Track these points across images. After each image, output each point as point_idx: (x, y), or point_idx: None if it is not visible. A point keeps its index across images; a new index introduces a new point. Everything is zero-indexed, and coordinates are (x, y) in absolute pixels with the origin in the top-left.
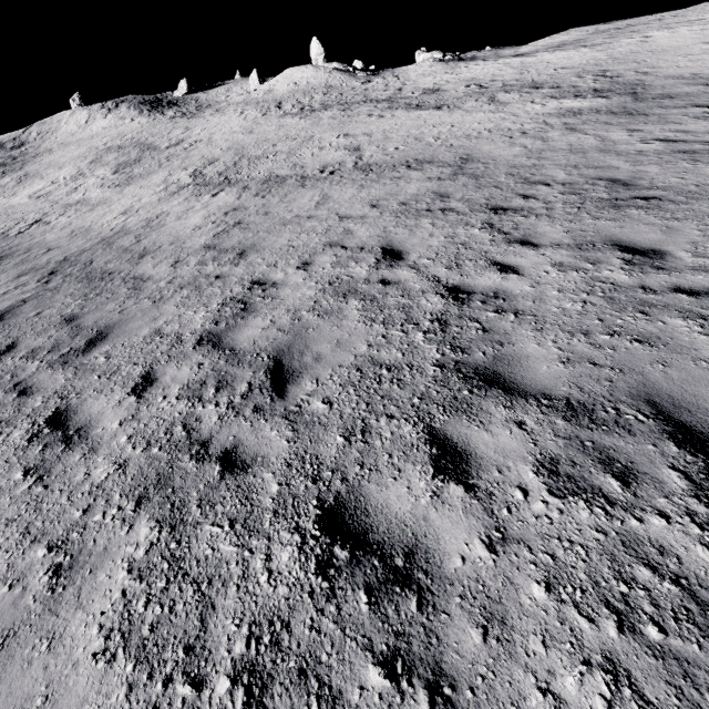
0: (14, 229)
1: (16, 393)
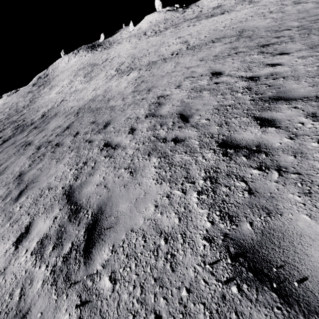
0: (55, 105)
1: (87, 142)
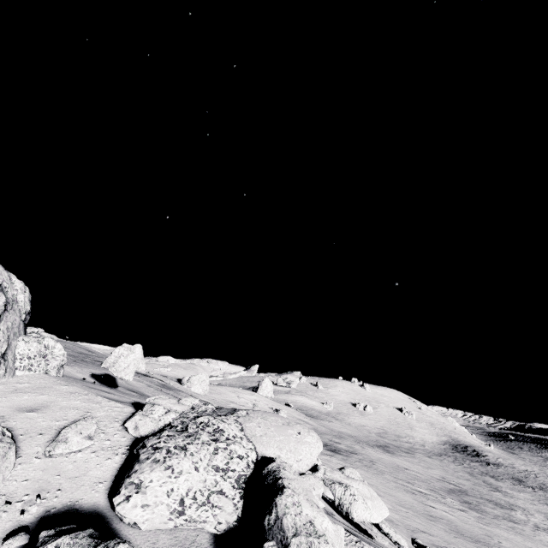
0: None
1: None
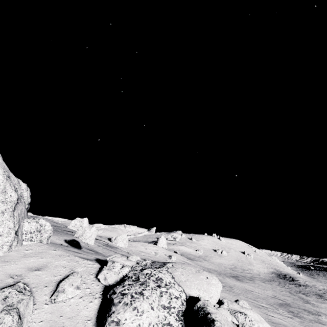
0: None
1: None
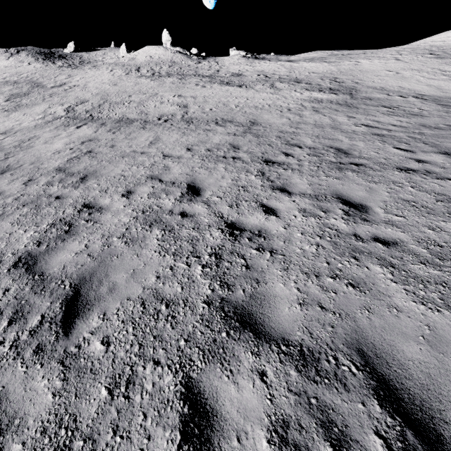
0: None
1: None
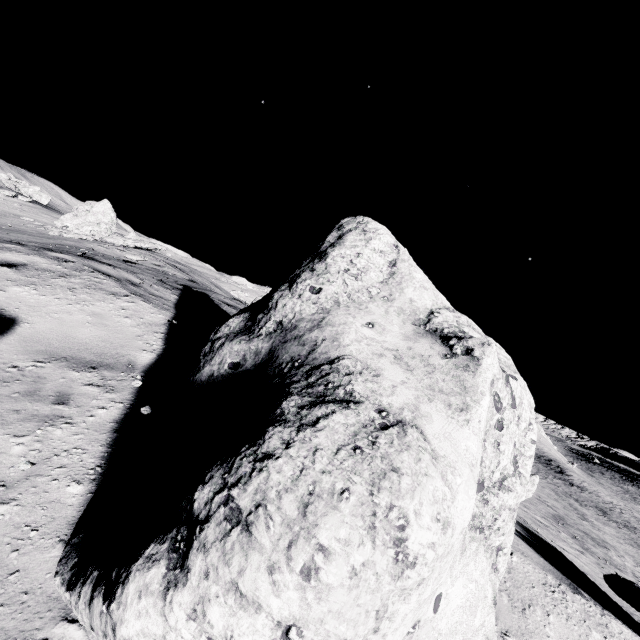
0: None
1: None
